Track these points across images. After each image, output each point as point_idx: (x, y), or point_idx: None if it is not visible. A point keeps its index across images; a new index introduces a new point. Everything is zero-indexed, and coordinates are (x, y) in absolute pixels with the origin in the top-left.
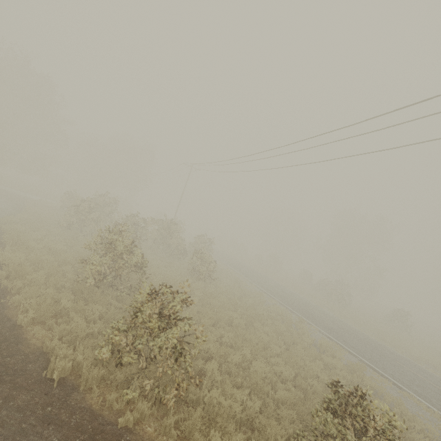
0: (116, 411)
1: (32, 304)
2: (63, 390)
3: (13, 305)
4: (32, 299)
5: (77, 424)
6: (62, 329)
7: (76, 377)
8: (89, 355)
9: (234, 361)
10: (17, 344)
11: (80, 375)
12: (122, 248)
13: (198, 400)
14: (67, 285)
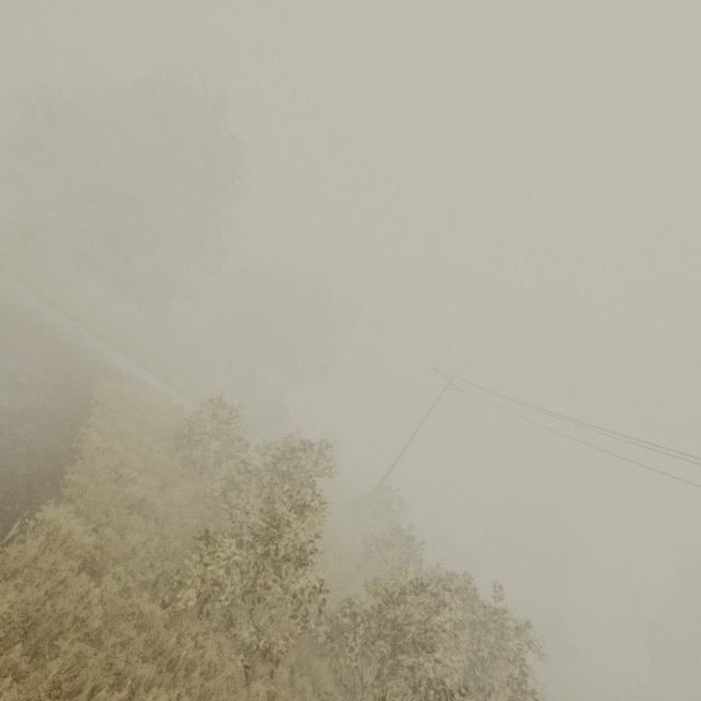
0: None
1: None
2: None
3: None
4: None
5: None
6: None
7: None
8: None
9: None
10: None
11: None
12: None
13: None
14: None
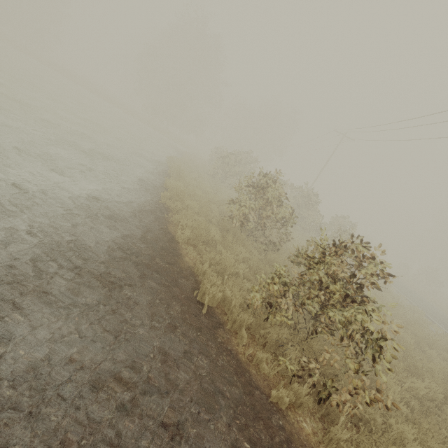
0: (264, 375)
1: (188, 224)
2: (210, 320)
3: (173, 222)
4: (188, 220)
5: (224, 367)
6: (211, 257)
7: (221, 312)
8: (237, 295)
9: (413, 391)
10: (174, 255)
11: (225, 311)
12: (273, 195)
13: (369, 422)
14: (213, 221)
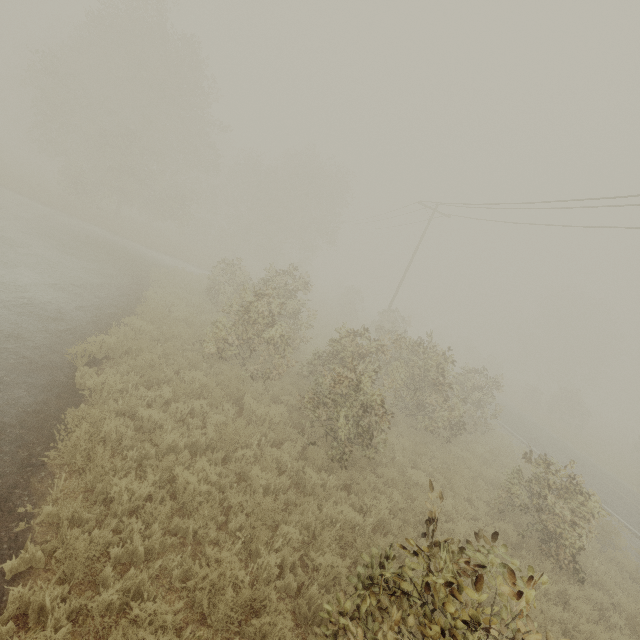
0: None
1: None
2: None
3: None
4: None
5: None
6: None
7: None
8: None
9: None
10: None
11: None
12: None
13: None
14: None
